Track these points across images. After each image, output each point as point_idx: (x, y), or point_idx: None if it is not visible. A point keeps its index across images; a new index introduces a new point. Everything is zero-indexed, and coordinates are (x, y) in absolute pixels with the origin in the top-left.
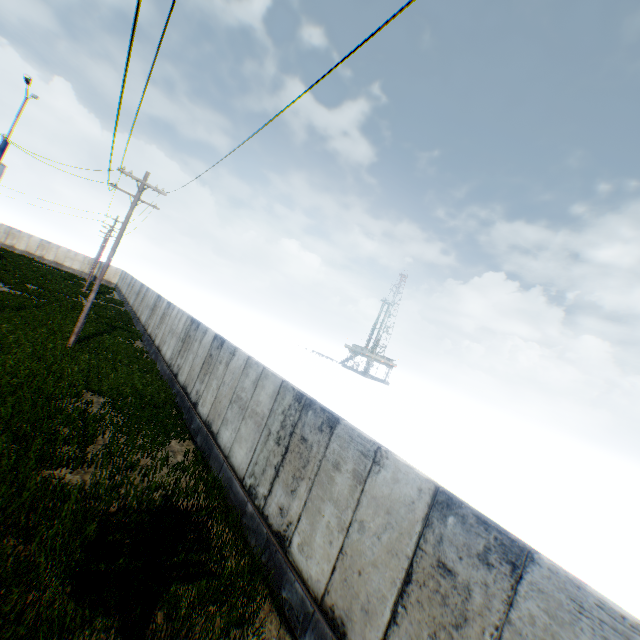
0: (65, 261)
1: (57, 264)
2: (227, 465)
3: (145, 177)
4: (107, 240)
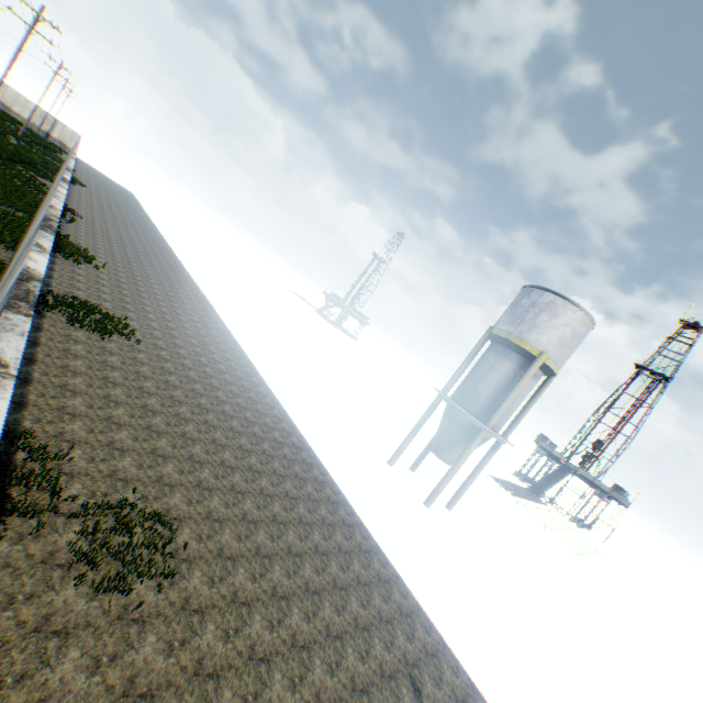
0: (14, 106)
1: (4, 107)
2: (36, 217)
3: (41, 11)
4: (49, 86)
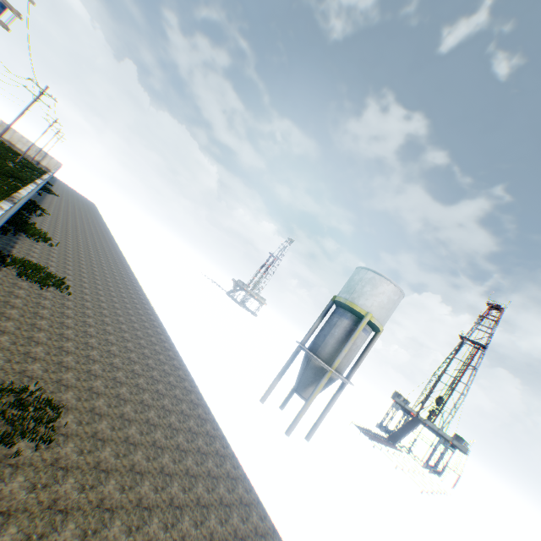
0: (18, 143)
1: (11, 143)
2: None
3: (46, 88)
4: (45, 132)
